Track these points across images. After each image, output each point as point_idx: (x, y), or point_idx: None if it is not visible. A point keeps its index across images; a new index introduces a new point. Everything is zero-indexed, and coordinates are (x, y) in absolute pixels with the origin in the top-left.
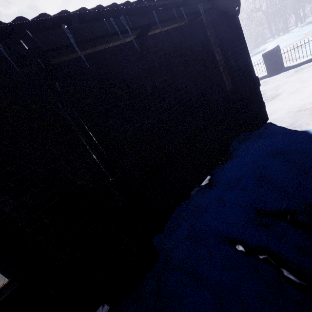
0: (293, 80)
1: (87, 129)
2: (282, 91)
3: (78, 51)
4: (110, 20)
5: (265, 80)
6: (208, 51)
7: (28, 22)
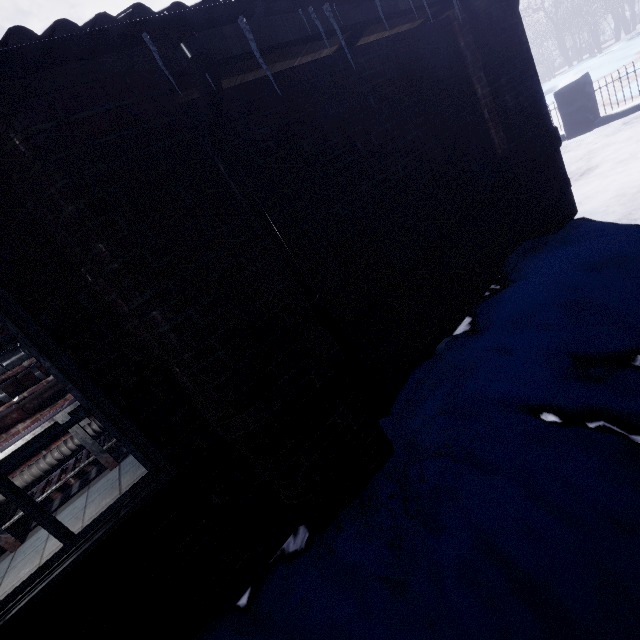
0: (621, 140)
1: (265, 213)
2: (601, 161)
3: (263, 65)
4: (309, 11)
5: (562, 146)
6: (462, 79)
7: (192, 11)
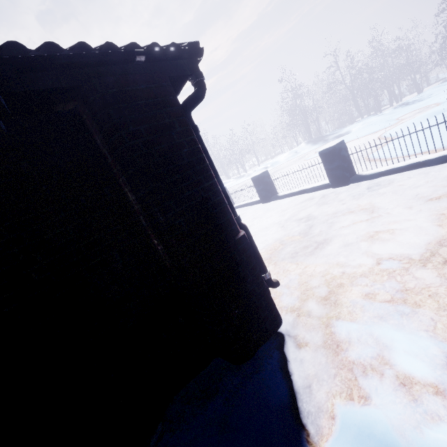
0: (360, 208)
1: None
2: (337, 232)
3: None
4: None
5: (327, 192)
6: (103, 179)
7: None
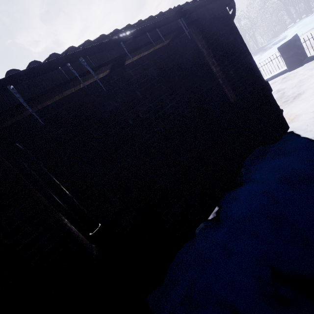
0: None
1: (57, 184)
2: (306, 88)
3: (29, 110)
4: (67, 65)
5: (286, 75)
6: (202, 64)
7: None
